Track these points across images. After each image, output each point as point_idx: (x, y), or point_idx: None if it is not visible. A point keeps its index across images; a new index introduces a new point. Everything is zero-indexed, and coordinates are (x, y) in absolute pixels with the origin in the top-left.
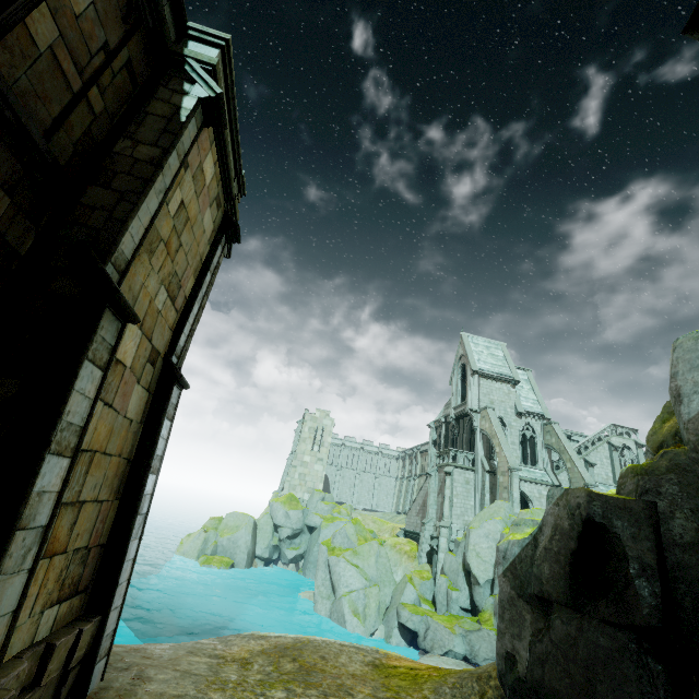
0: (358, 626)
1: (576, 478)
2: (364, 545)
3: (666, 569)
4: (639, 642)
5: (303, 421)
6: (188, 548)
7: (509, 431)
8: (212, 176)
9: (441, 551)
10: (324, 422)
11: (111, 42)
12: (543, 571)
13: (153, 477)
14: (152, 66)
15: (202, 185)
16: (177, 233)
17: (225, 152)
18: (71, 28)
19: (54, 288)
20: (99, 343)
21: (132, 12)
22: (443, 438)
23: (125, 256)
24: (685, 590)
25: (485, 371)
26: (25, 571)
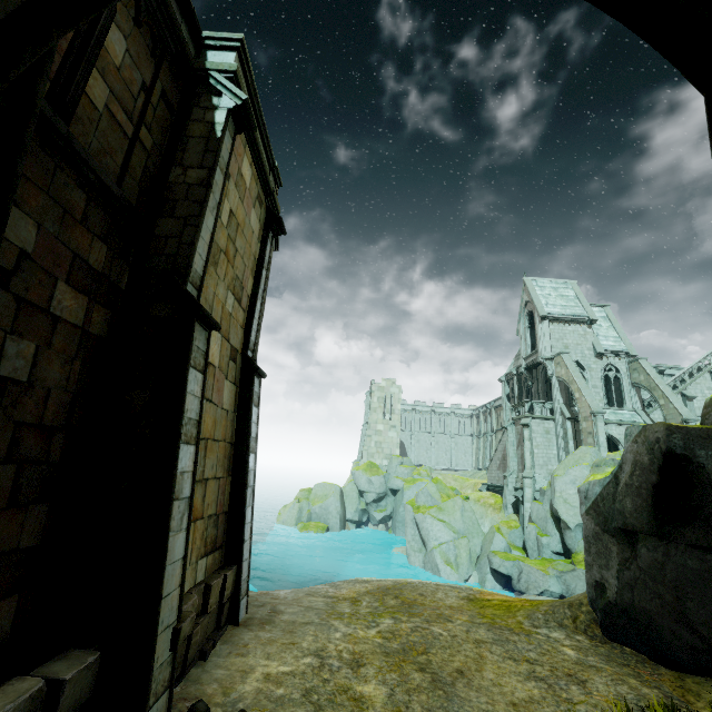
0: (452, 574)
1: (671, 415)
2: (447, 502)
3: None
4: None
5: (370, 392)
6: (286, 518)
7: (589, 375)
8: (250, 177)
9: (527, 500)
10: (392, 390)
11: (147, 79)
12: (625, 506)
13: (253, 456)
14: (181, 87)
15: (244, 189)
16: (232, 240)
17: (258, 151)
18: (116, 82)
19: (153, 313)
20: (196, 352)
21: (157, 44)
22: (517, 391)
23: (198, 273)
24: None
25: (555, 315)
26: (184, 530)
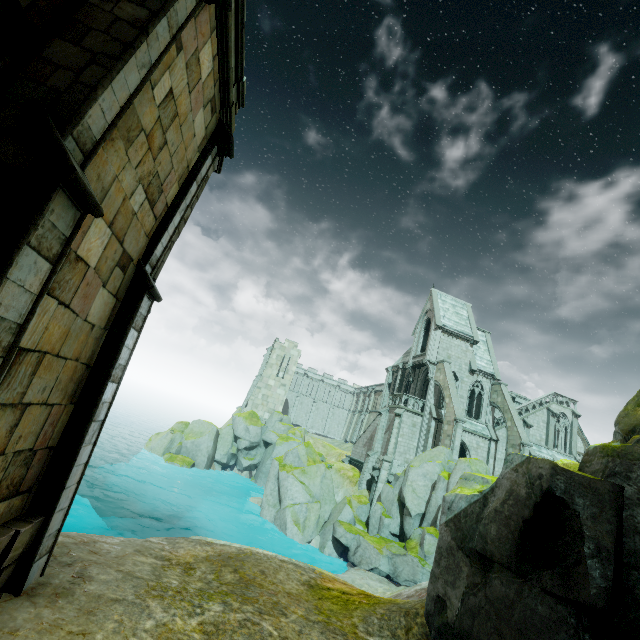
0: (297, 534)
1: (513, 436)
2: (312, 466)
3: (622, 554)
4: (579, 618)
5: (272, 348)
6: (155, 445)
7: (460, 386)
8: (209, 72)
9: (381, 481)
10: (292, 352)
11: None
12: (489, 531)
13: (113, 386)
14: None
15: (197, 78)
16: (162, 127)
17: (226, 45)
18: None
19: None
20: (48, 229)
21: None
22: (398, 383)
23: (92, 133)
24: (638, 578)
25: (448, 328)
26: None
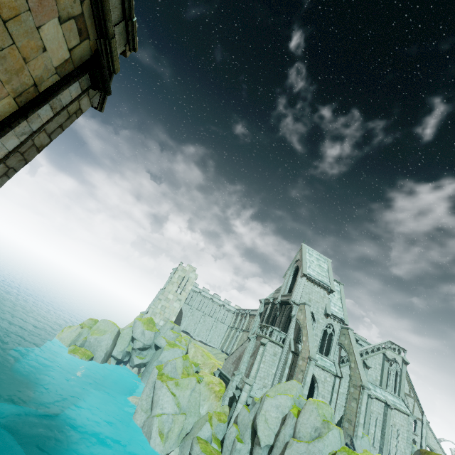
0: (159, 444)
1: (355, 377)
2: (185, 379)
3: None
4: None
5: (176, 269)
6: (65, 336)
7: (316, 325)
8: None
9: (240, 402)
10: (190, 274)
11: None
12: None
13: None
14: None
15: None
16: None
17: None
18: None
19: None
20: None
21: None
22: (268, 313)
23: None
24: None
25: (311, 277)
26: None
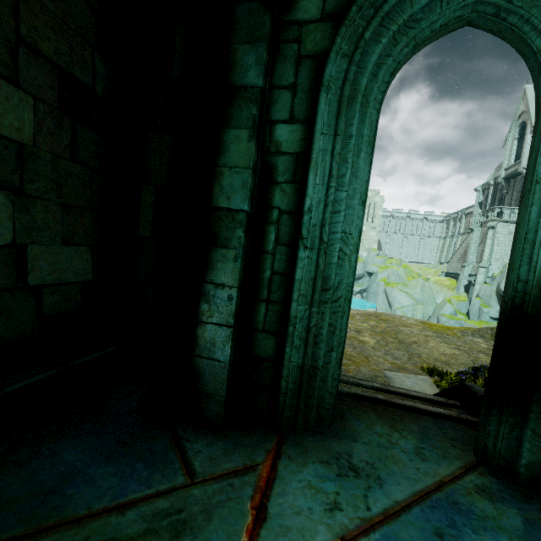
0: None
1: None
2: (412, 281)
3: None
4: None
5: None
6: None
7: None
8: None
9: (478, 283)
10: (375, 199)
11: None
12: None
13: None
14: None
15: None
16: None
17: None
18: None
19: None
20: None
21: None
22: (490, 199)
23: None
24: None
25: None
26: None
